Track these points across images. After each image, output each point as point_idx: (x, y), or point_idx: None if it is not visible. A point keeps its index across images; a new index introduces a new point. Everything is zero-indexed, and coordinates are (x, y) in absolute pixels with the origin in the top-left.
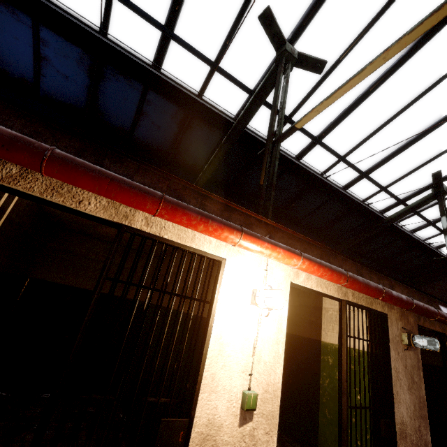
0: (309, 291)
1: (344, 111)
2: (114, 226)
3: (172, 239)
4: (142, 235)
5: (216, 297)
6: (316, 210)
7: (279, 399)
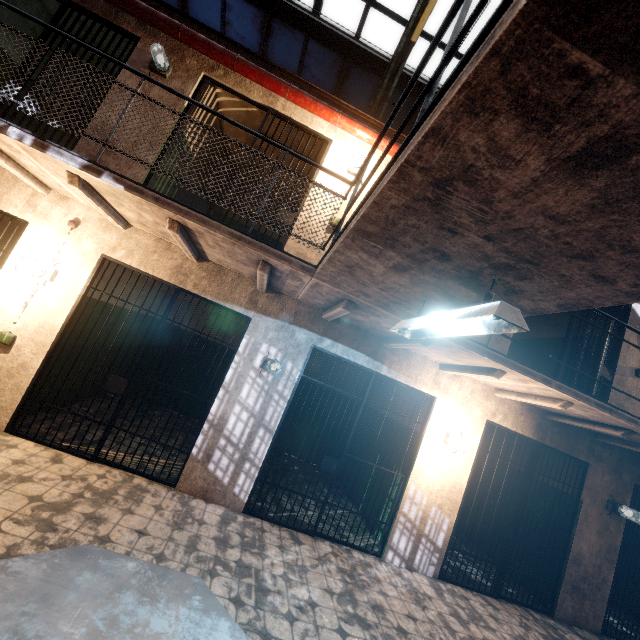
0: None
1: None
2: (266, 109)
3: (297, 121)
4: (280, 116)
5: (322, 161)
6: None
7: None
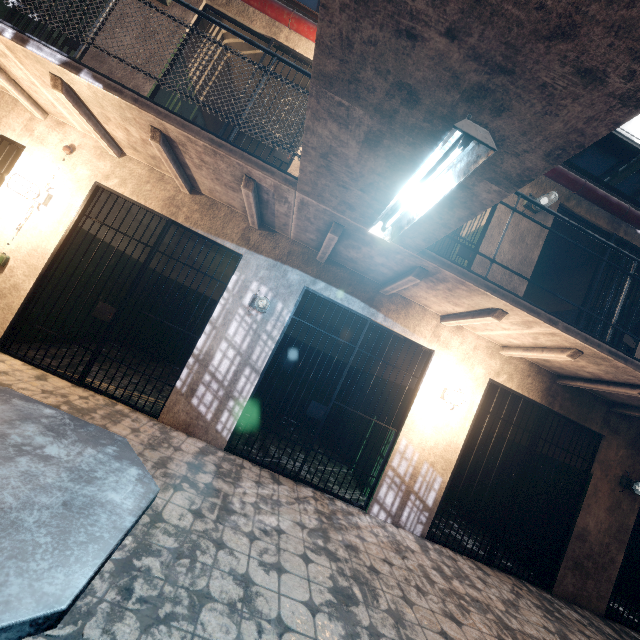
0: None
1: None
2: (268, 41)
3: (301, 53)
4: (283, 48)
5: None
6: None
7: None
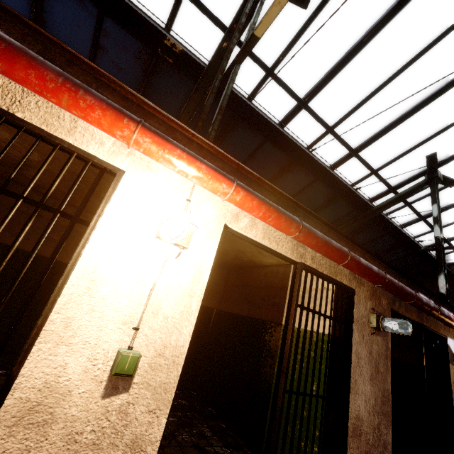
0: (253, 243)
1: (334, 67)
2: None
3: (31, 121)
4: None
5: (98, 216)
6: (300, 192)
7: (181, 368)
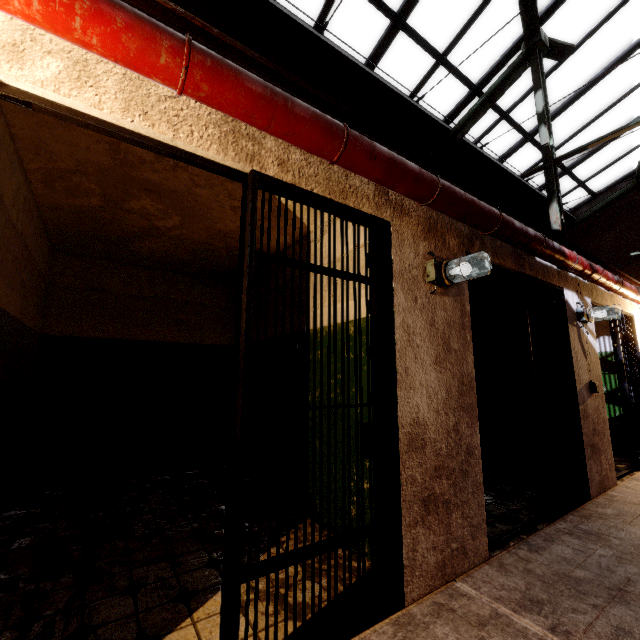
0: (106, 130)
1: None
2: None
3: None
4: None
5: None
6: None
7: None
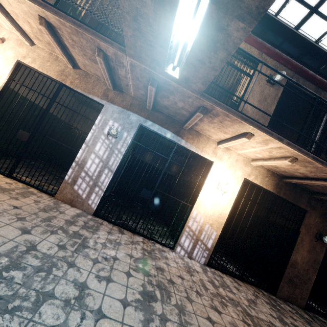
0: None
1: None
2: None
3: None
4: None
5: None
6: None
7: None
